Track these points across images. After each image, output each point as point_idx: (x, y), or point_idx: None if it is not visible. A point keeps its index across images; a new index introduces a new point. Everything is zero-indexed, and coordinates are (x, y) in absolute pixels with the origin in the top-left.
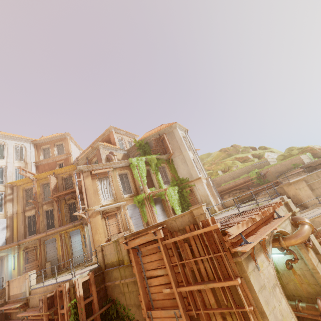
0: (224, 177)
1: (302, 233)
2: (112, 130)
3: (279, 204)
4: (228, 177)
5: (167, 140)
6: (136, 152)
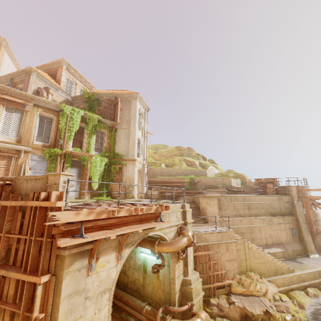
0: (163, 171)
1: (176, 244)
2: (64, 64)
3: (167, 208)
4: (166, 172)
5: (120, 106)
6: (82, 104)
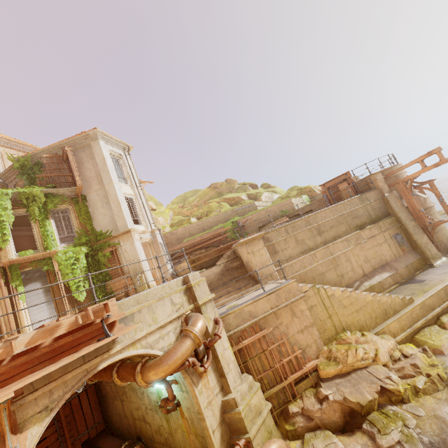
0: (190, 229)
1: (169, 358)
2: None
3: (107, 308)
4: (196, 229)
5: (72, 159)
6: (20, 181)
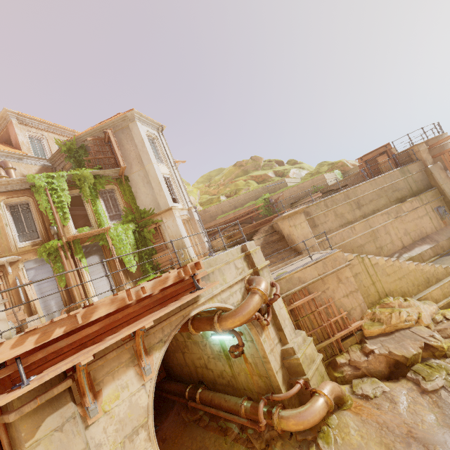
0: (223, 206)
1: (243, 310)
2: (11, 118)
3: (198, 266)
4: (228, 206)
5: (114, 142)
6: (67, 164)
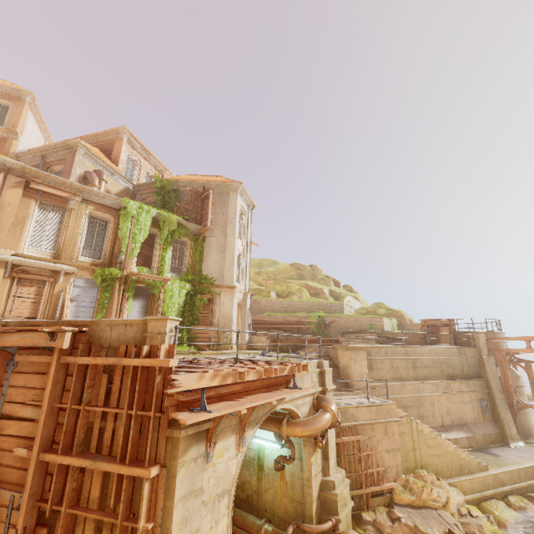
0: (274, 304)
1: (315, 423)
2: (124, 135)
3: (304, 368)
4: (279, 306)
5: (211, 202)
6: (151, 197)
